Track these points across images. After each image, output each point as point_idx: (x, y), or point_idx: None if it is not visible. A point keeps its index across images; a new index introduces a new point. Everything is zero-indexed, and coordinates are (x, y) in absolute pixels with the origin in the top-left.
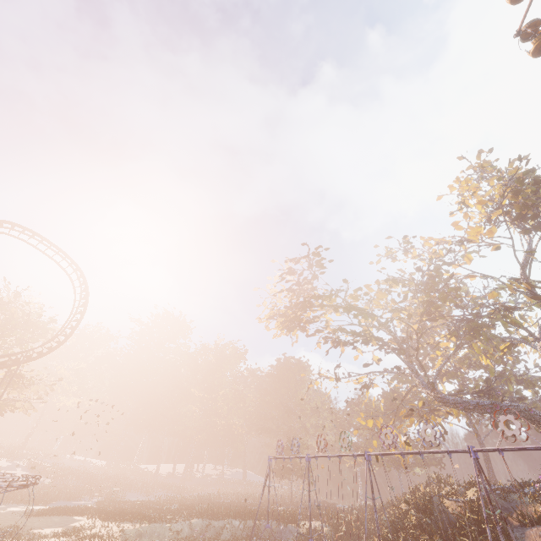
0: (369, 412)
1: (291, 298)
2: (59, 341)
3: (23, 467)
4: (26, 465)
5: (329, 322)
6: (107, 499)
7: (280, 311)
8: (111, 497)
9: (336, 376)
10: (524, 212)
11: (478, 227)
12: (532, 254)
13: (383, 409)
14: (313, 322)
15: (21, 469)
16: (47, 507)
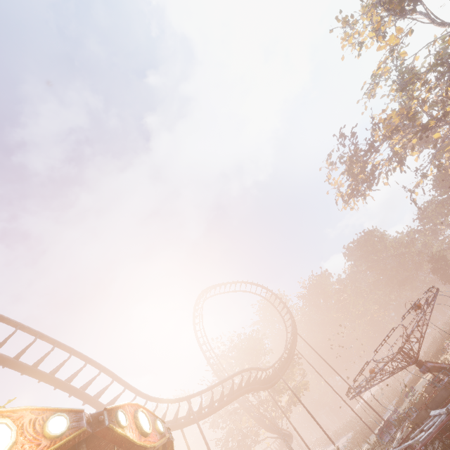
0: (440, 201)
1: (350, 175)
2: (291, 315)
3: (325, 448)
4: (323, 447)
5: (383, 159)
6: (396, 395)
7: (347, 193)
8: (394, 397)
9: (422, 176)
10: (402, 5)
11: (391, 36)
12: (429, 14)
13: (445, 190)
14: (377, 167)
15: (327, 448)
16: (388, 414)
